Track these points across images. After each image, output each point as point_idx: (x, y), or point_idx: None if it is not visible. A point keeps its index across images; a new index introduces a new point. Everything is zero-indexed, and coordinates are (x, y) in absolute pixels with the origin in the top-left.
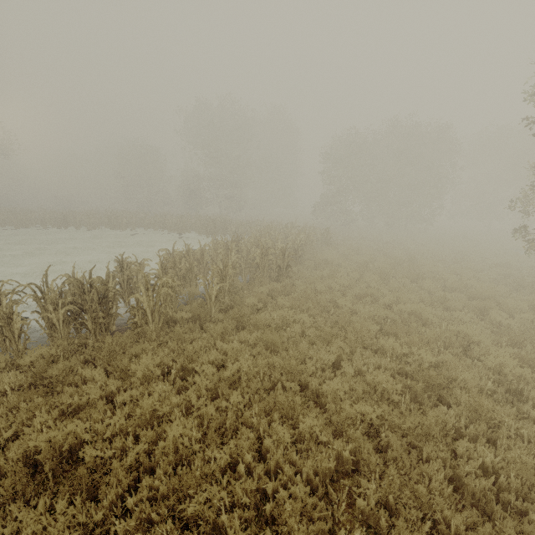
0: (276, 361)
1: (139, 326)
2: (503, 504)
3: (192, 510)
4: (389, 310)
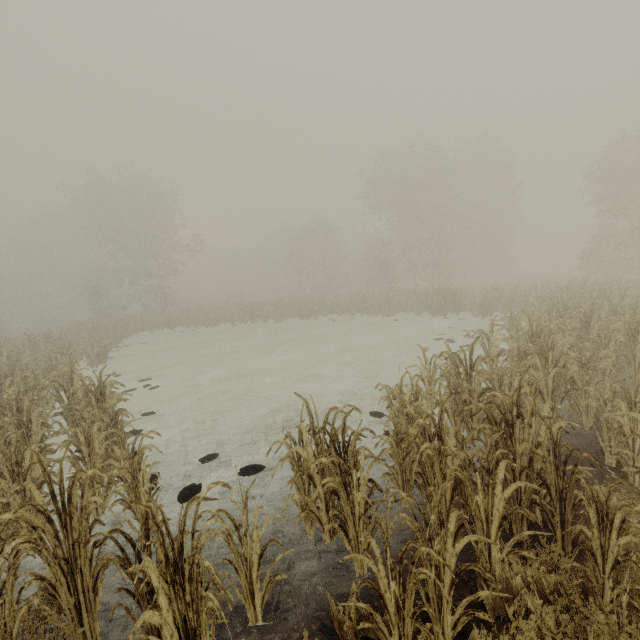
0: None
1: None
2: None
3: None
4: None
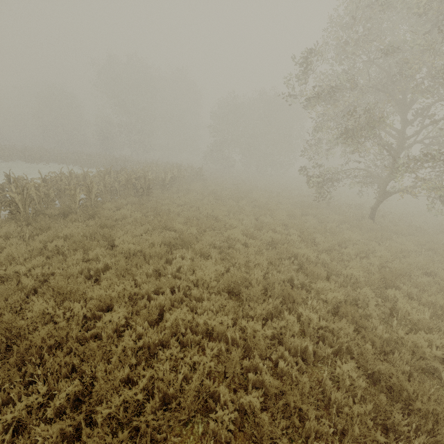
0: (96, 230)
1: (12, 214)
2: (179, 279)
3: (4, 273)
4: (198, 213)
